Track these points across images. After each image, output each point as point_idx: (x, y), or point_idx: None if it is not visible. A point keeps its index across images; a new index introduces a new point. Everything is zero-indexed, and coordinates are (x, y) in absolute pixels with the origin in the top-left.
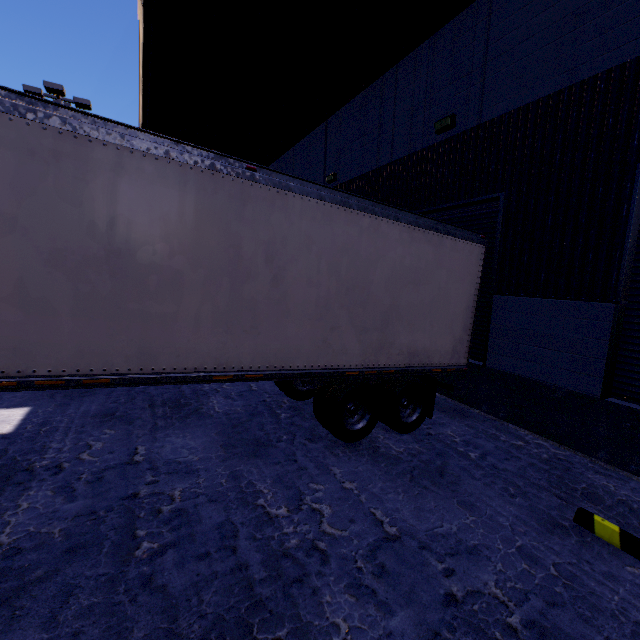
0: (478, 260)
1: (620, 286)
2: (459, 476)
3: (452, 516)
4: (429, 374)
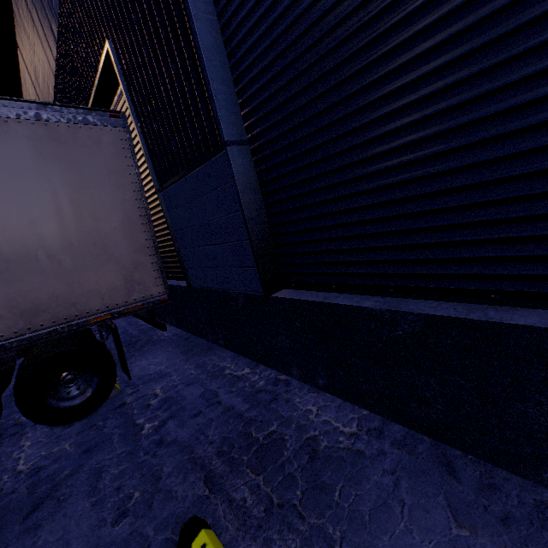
0: (119, 150)
1: (217, 116)
2: (66, 499)
3: None
4: (109, 323)
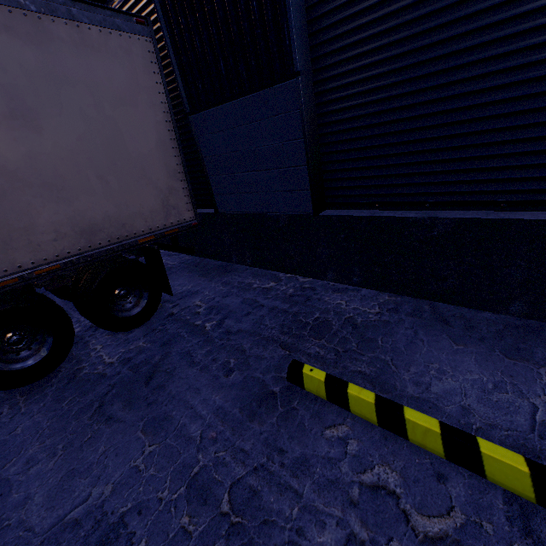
0: (148, 64)
1: (294, 45)
2: (173, 371)
3: (119, 462)
4: (148, 245)
